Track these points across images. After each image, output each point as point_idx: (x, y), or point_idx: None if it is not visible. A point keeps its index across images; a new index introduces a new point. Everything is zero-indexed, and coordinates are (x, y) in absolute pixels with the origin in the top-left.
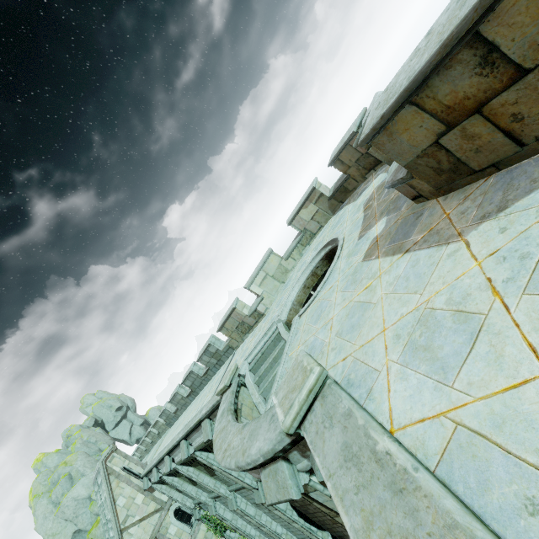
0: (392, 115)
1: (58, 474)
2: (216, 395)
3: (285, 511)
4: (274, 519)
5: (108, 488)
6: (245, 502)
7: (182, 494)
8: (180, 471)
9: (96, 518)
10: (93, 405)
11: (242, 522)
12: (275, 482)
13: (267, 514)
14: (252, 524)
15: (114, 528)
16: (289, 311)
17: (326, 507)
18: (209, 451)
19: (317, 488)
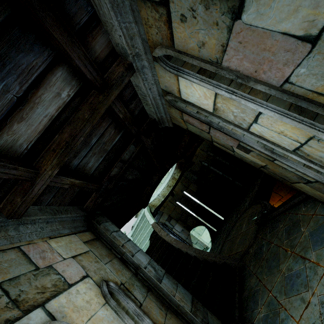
0: None
1: None
2: None
3: None
4: None
5: None
6: None
7: None
8: None
9: None
10: None
11: None
12: None
13: None
14: None
15: None
16: (154, 199)
17: None
18: None
19: None
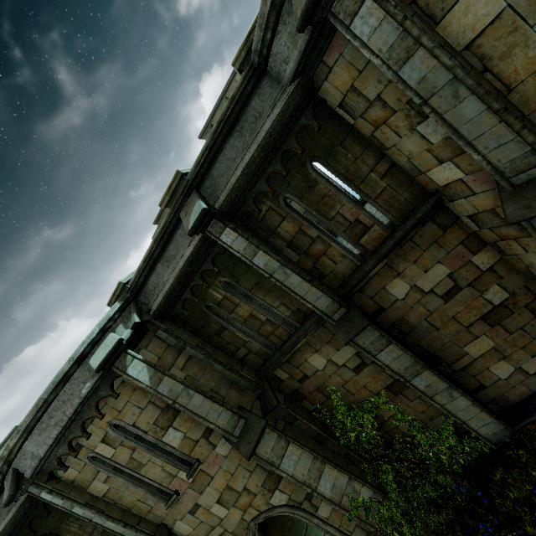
0: (163, 211)
1: None
2: None
3: None
4: None
5: None
6: None
7: None
8: None
9: None
10: None
11: None
12: (105, 347)
13: None
14: None
15: None
16: None
17: (139, 381)
18: None
19: (134, 353)
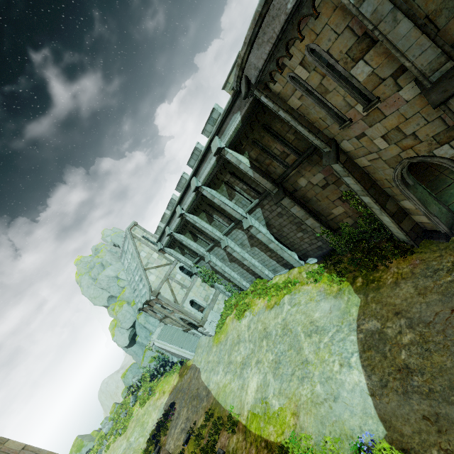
0: None
1: (94, 263)
2: (229, 89)
3: (266, 234)
4: (253, 256)
5: (133, 244)
6: (233, 244)
7: (184, 257)
8: (188, 217)
9: (122, 290)
10: (111, 235)
11: (228, 269)
12: None
13: (249, 253)
14: (235, 270)
15: (140, 266)
16: None
17: None
18: (212, 189)
19: None
